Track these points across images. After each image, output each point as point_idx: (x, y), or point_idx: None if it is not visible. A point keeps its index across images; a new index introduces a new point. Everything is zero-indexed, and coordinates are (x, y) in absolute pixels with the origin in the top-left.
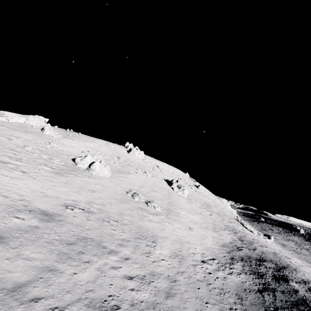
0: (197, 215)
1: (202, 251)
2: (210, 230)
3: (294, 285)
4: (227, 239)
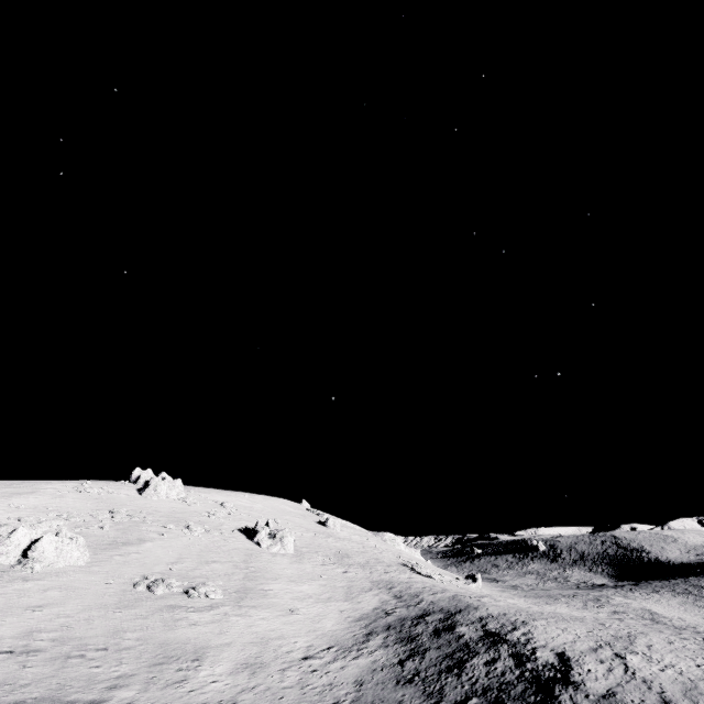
0: (312, 581)
1: (311, 642)
2: (337, 600)
3: (462, 629)
4: (369, 606)
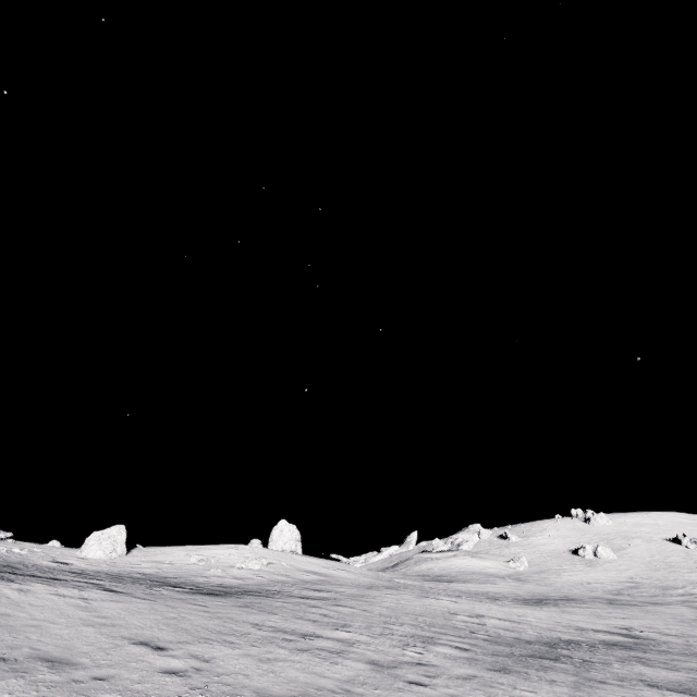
0: None
1: None
2: None
3: None
4: None
